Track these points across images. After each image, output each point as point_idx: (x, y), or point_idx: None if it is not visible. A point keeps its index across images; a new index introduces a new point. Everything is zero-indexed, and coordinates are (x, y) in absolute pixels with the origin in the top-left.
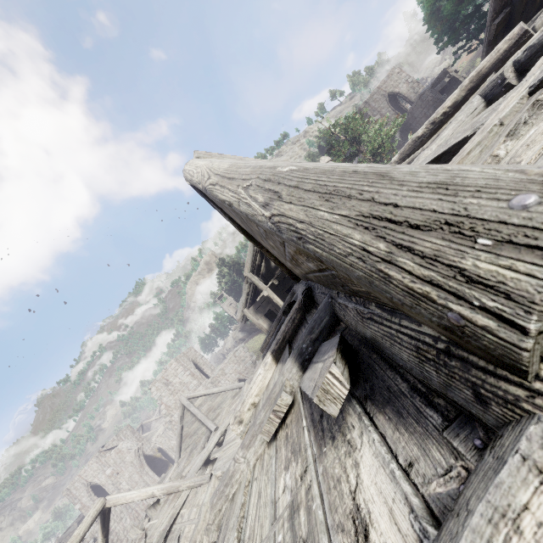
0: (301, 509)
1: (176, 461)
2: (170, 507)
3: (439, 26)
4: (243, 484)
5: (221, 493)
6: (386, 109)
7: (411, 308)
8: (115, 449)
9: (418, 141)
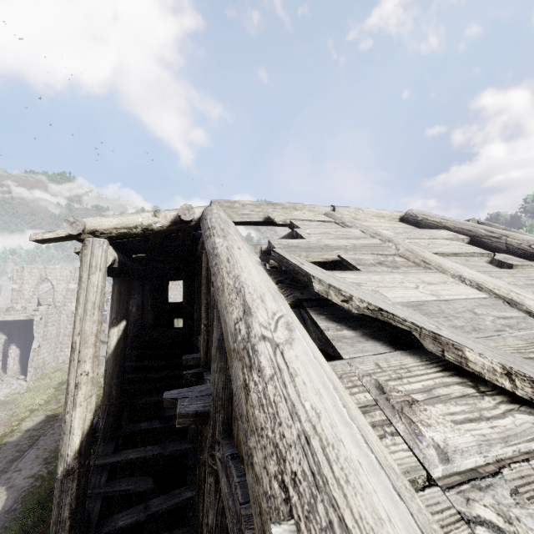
0: None
1: None
2: None
3: None
4: None
5: None
6: None
7: None
8: None
9: None
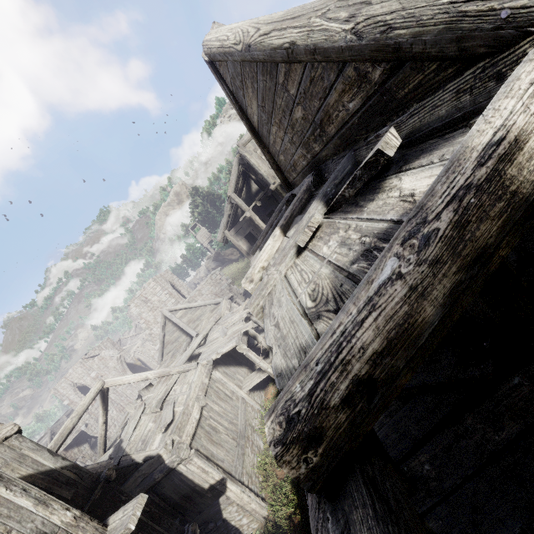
0: (352, 235)
1: (158, 363)
2: (164, 385)
3: None
4: (280, 281)
5: (258, 295)
6: None
7: (475, 30)
8: (98, 356)
9: None
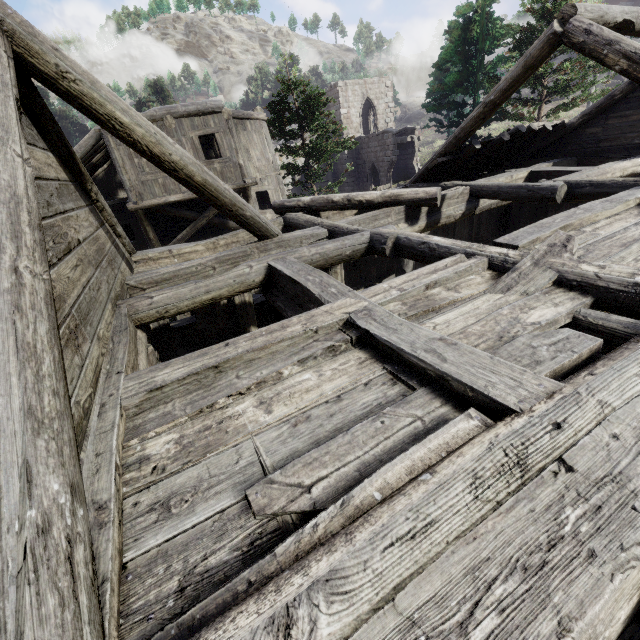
0: None
1: None
2: None
3: (435, 87)
4: None
5: None
6: (356, 112)
7: None
8: None
9: (331, 204)
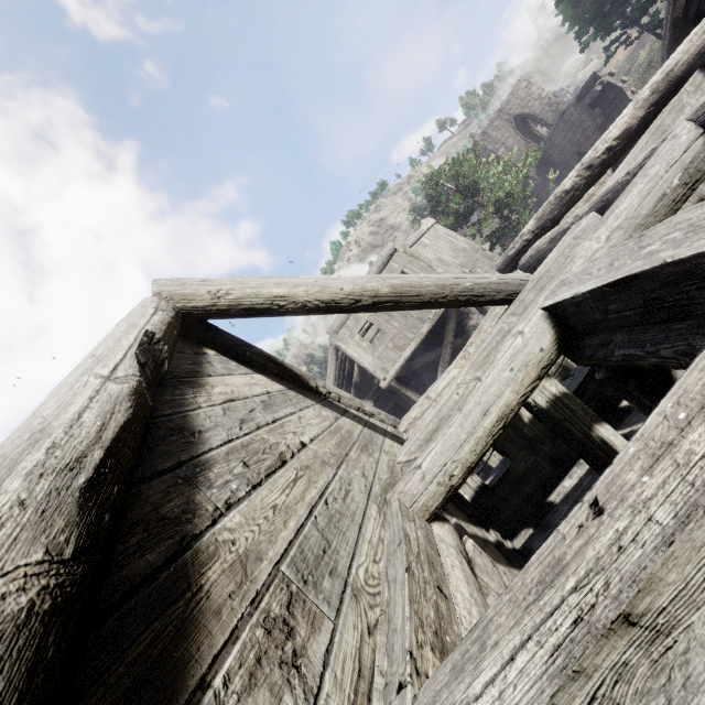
0: None
1: None
2: None
3: (580, 14)
4: None
5: None
6: (513, 139)
7: None
8: None
9: (566, 197)
